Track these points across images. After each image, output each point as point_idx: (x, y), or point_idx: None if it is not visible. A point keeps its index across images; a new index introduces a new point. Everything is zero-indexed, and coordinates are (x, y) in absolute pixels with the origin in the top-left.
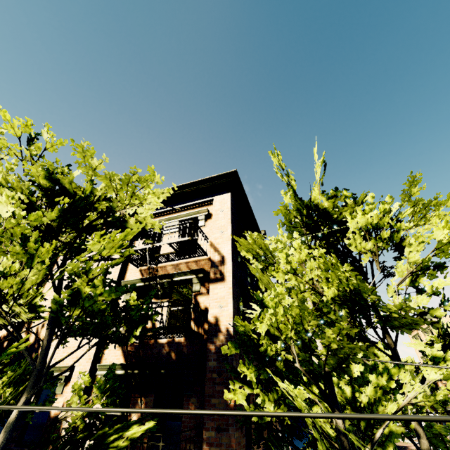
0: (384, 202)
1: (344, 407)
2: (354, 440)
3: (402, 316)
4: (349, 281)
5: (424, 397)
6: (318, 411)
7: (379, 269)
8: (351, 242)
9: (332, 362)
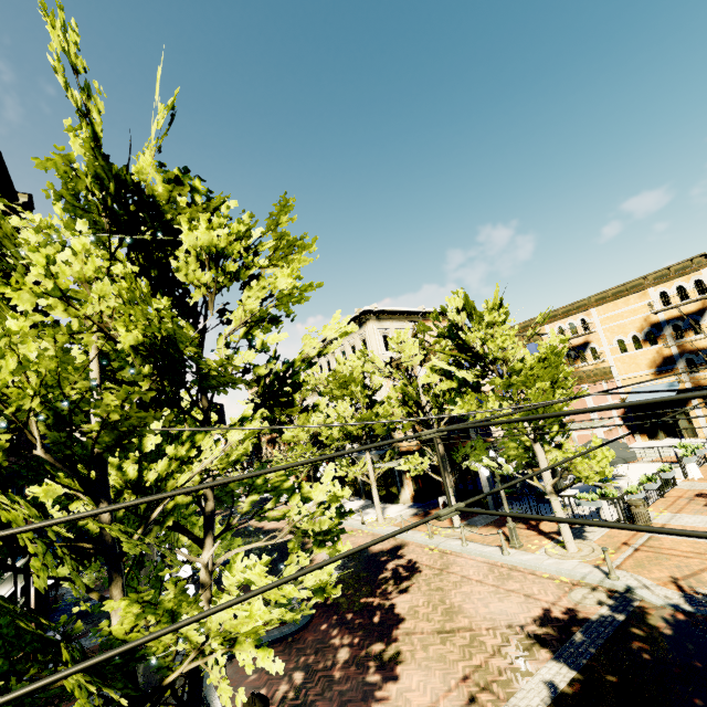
0: (240, 221)
1: (121, 493)
2: (115, 532)
3: (222, 374)
4: (162, 324)
5: (219, 461)
6: (80, 508)
7: (212, 313)
8: (180, 267)
9: (109, 439)
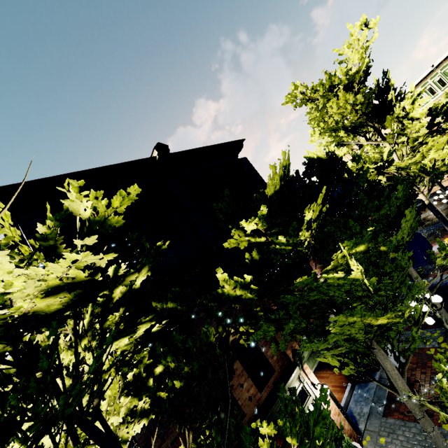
0: None
1: None
2: None
3: None
4: None
5: None
6: None
7: None
8: None
9: None
